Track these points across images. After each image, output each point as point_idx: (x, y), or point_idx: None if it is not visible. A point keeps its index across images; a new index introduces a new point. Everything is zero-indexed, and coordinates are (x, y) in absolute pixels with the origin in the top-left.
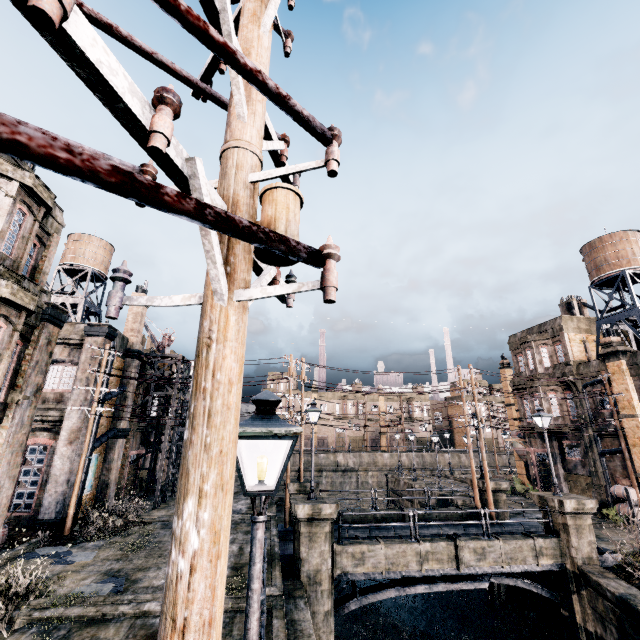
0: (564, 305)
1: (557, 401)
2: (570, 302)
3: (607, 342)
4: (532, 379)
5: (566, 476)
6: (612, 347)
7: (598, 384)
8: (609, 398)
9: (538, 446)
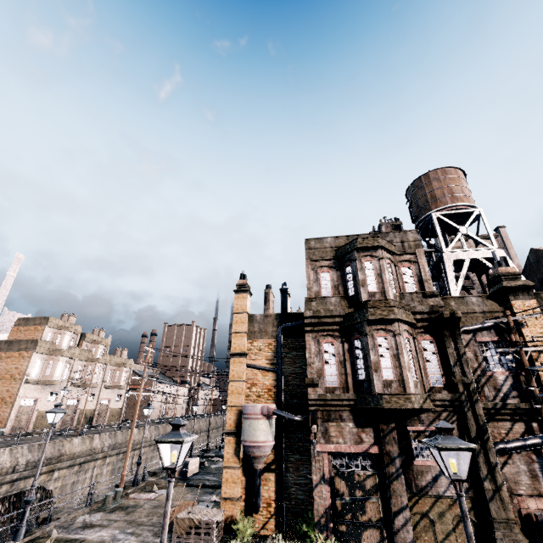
0: (390, 226)
1: (413, 351)
2: (400, 224)
3: (514, 272)
4: (391, 305)
5: (408, 503)
6: (521, 280)
7: (485, 330)
8: (524, 352)
9: (346, 439)
